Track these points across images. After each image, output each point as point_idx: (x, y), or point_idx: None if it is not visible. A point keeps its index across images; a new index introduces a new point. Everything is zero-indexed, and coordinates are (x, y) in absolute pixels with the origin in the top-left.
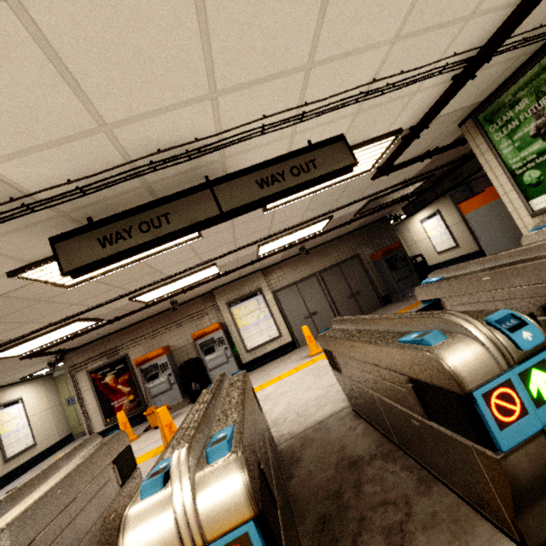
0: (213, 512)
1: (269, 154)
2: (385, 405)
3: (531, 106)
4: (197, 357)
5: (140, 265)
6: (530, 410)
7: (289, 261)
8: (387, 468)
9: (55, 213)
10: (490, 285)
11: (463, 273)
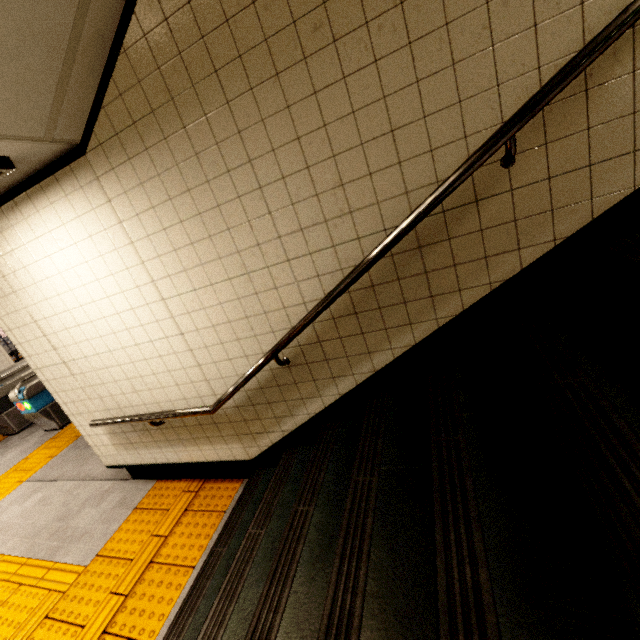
0: None
1: None
2: None
3: None
4: None
5: None
6: (26, 410)
7: None
8: None
9: None
10: None
11: None
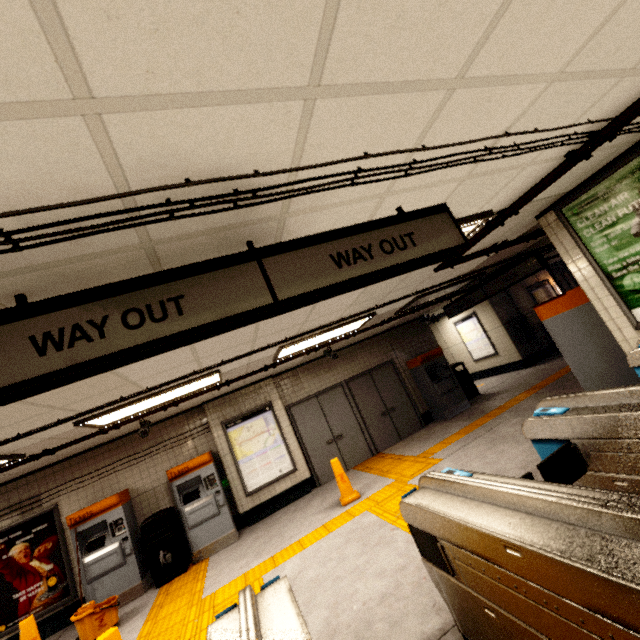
0: None
1: (344, 220)
2: None
3: (633, 201)
4: (172, 507)
5: (104, 375)
6: None
7: (308, 366)
8: None
9: None
10: None
11: (607, 405)
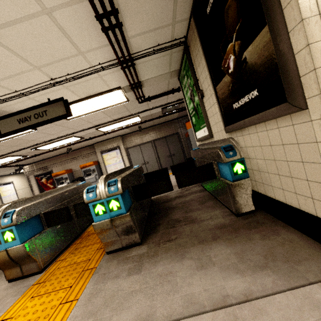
0: None
1: (28, 105)
2: None
3: (187, 81)
4: (83, 177)
5: (15, 139)
6: (2, 243)
7: (137, 132)
8: None
9: None
10: None
11: None
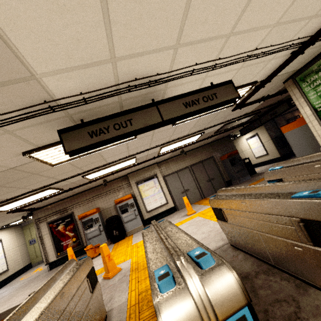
0: (221, 300)
1: (188, 89)
2: (268, 239)
3: None
4: (117, 215)
5: (96, 154)
6: None
7: (173, 158)
8: (270, 279)
9: (64, 114)
10: (320, 170)
11: (298, 163)
